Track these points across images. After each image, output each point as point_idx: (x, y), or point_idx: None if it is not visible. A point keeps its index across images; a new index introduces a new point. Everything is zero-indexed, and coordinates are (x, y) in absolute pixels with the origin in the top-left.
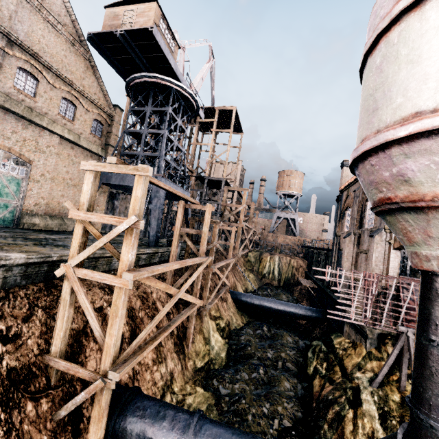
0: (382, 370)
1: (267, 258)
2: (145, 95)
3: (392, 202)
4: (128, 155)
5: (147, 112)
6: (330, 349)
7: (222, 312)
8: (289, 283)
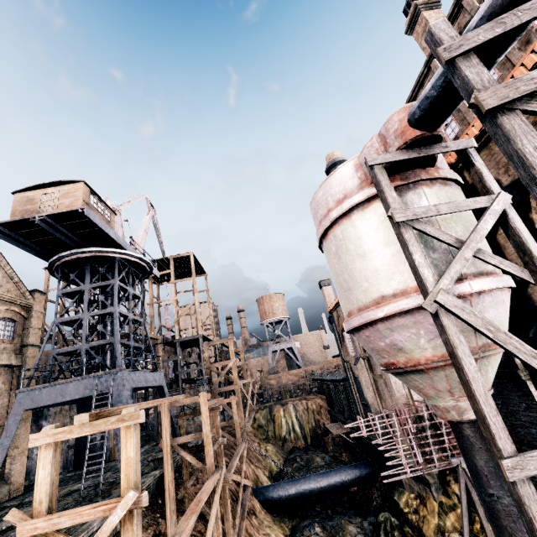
0: (464, 526)
1: (280, 412)
2: (77, 270)
3: (397, 367)
4: (63, 352)
5: (85, 292)
6: (402, 518)
7: (255, 536)
8: (316, 436)
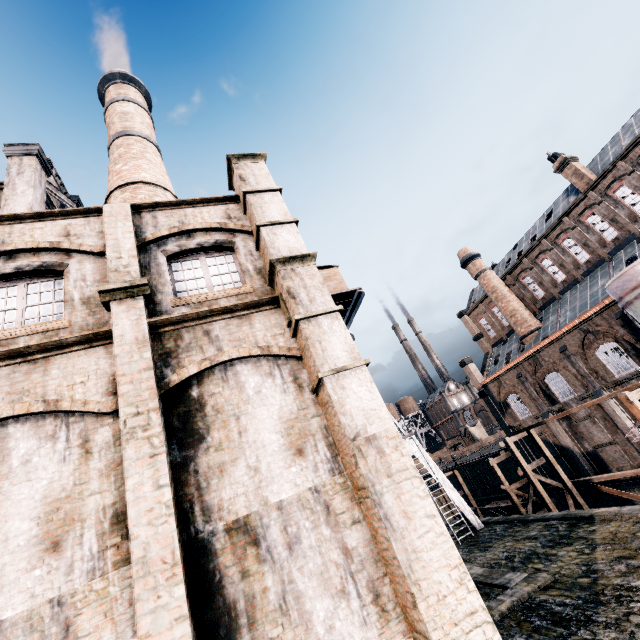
0: None
1: None
2: None
3: None
4: None
5: None
6: None
7: None
8: None
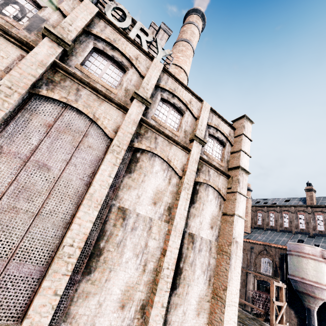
0: None
1: None
2: None
3: (310, 295)
4: None
5: None
6: None
7: None
8: None
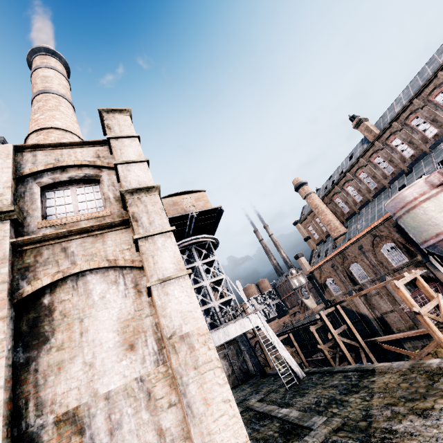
0: None
1: None
2: None
3: None
4: None
5: (199, 266)
6: None
7: None
8: None
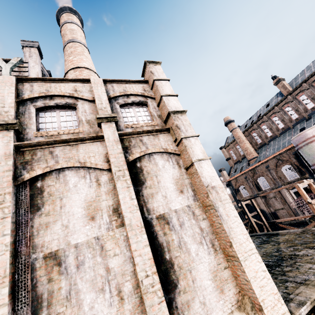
0: None
1: None
2: None
3: None
4: None
5: None
6: None
7: None
8: None
